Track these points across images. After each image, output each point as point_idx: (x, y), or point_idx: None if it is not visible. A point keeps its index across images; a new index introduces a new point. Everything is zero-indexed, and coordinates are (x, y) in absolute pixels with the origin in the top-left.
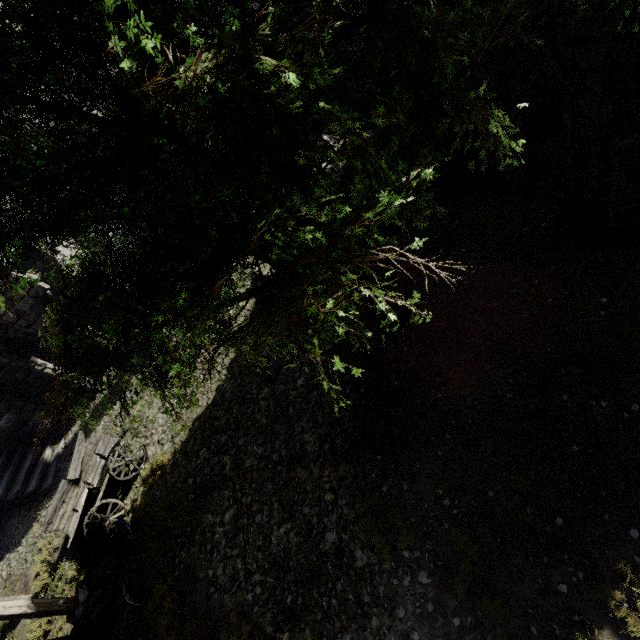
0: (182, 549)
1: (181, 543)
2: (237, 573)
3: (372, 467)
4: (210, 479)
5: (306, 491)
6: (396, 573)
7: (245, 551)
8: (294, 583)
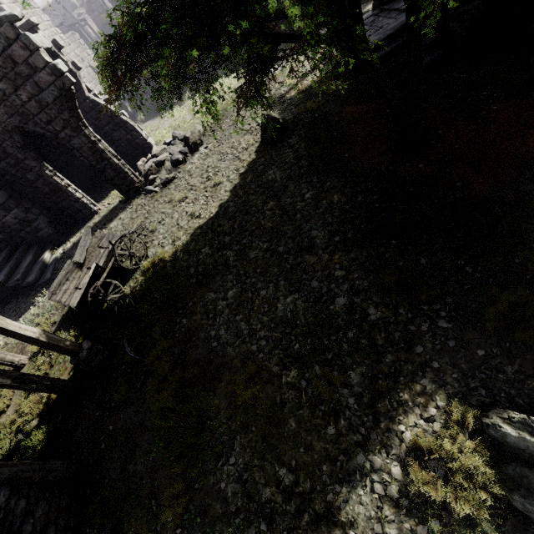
0: (183, 318)
1: (182, 314)
2: (240, 332)
3: (386, 250)
4: (213, 268)
5: (314, 271)
6: (413, 322)
7: (249, 316)
8: (302, 335)
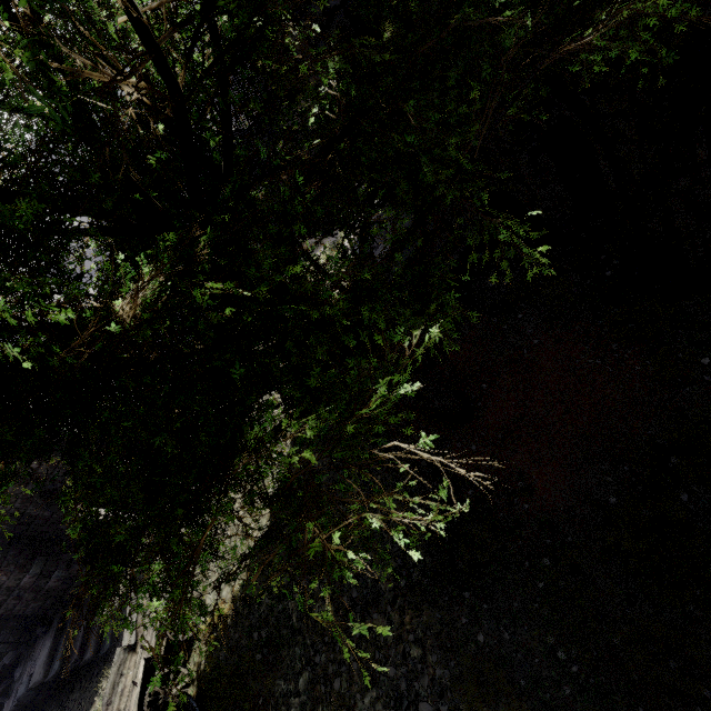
0: None
1: None
2: None
3: (461, 608)
4: (276, 633)
5: (387, 645)
6: None
7: None
8: None
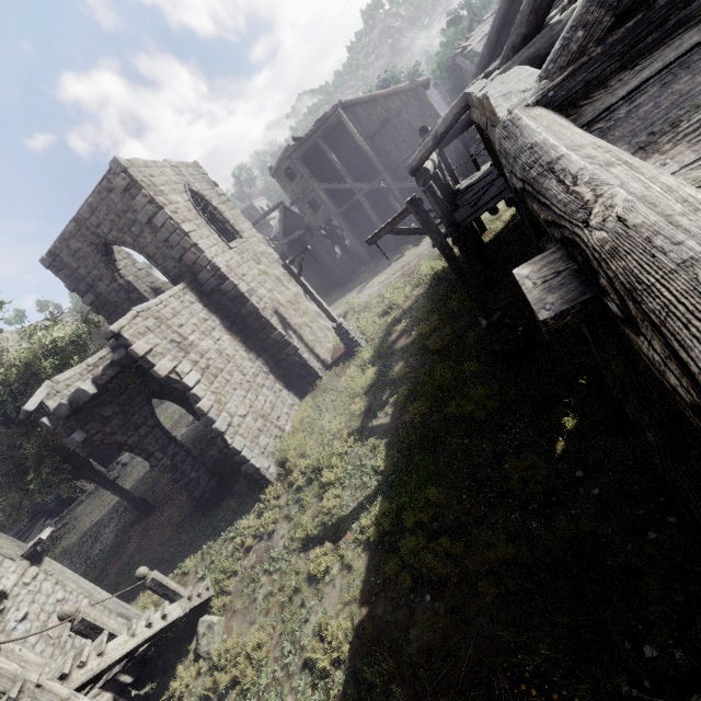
0: None
1: None
2: None
3: None
4: None
5: None
6: None
7: None
8: None
